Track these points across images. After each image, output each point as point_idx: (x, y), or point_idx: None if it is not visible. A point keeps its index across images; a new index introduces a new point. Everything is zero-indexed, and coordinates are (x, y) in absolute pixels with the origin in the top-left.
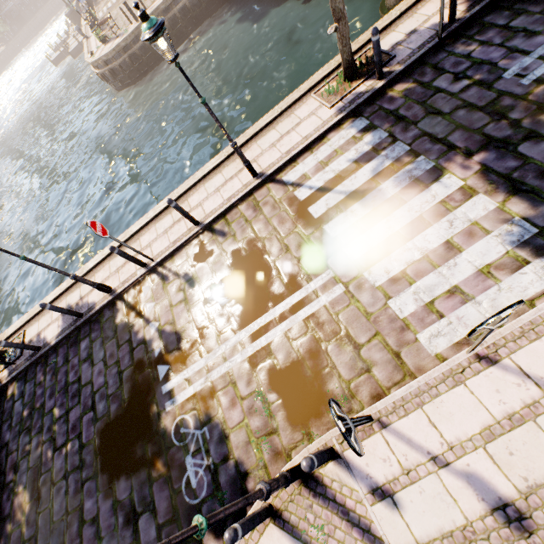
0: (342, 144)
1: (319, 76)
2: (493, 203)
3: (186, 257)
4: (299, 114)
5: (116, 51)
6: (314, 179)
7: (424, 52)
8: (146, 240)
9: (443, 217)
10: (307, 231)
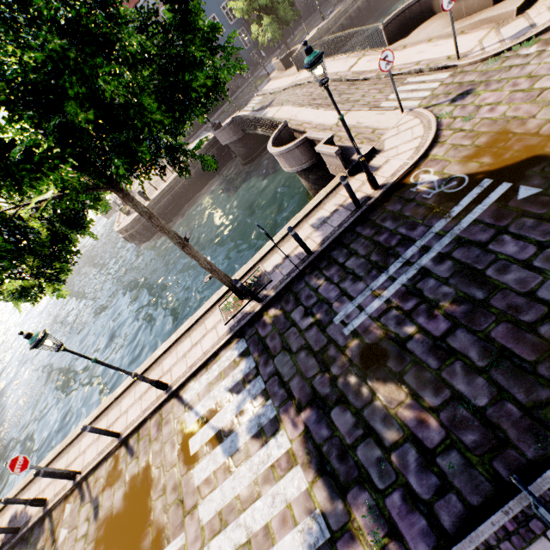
0: (226, 366)
1: (225, 288)
2: (305, 482)
3: (103, 475)
4: (207, 324)
5: (133, 222)
6: (201, 404)
7: (289, 280)
8: (85, 444)
9: (270, 487)
10: (182, 471)
